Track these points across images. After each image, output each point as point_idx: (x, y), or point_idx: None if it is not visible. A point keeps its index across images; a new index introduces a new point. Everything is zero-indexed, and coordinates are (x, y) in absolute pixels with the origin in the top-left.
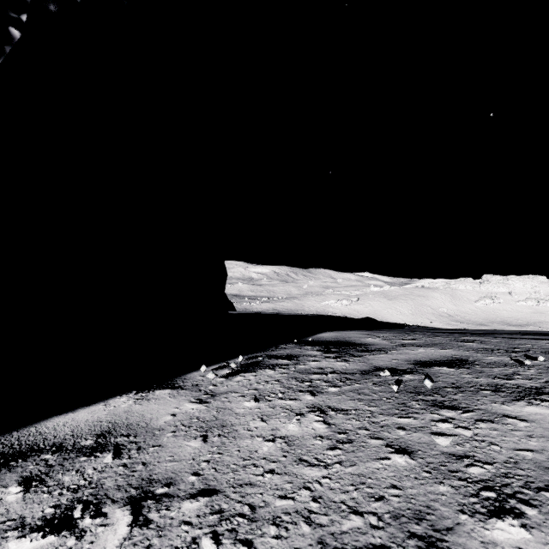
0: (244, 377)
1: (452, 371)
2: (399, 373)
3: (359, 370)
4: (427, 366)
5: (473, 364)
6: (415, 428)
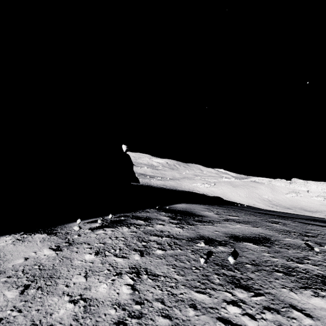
0: (104, 231)
1: (256, 248)
2: (215, 244)
3: (188, 236)
4: (238, 240)
5: (274, 243)
6: (205, 308)
